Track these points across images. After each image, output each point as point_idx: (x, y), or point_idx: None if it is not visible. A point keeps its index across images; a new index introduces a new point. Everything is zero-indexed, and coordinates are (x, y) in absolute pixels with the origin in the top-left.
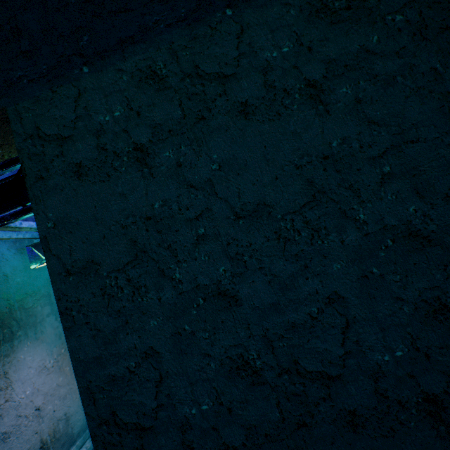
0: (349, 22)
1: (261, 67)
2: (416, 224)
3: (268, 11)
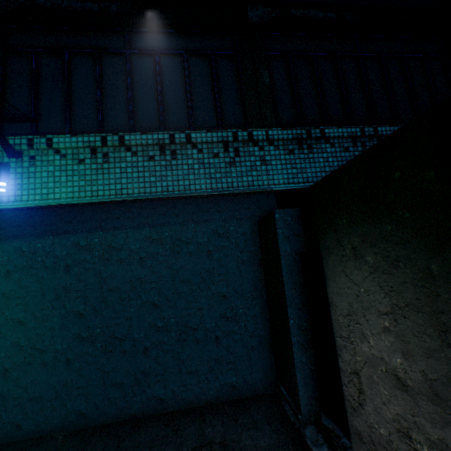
0: (84, 250)
1: (55, 256)
2: (82, 311)
3: (63, 240)
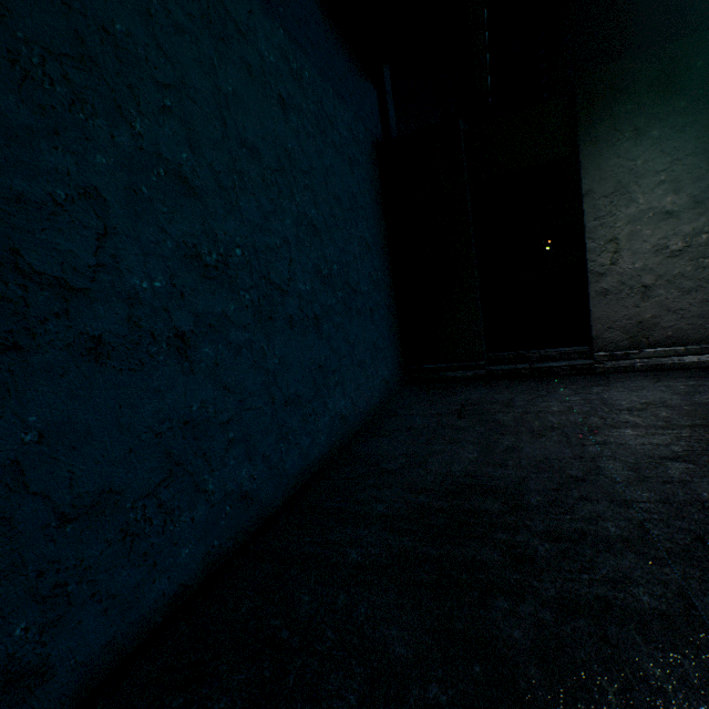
0: None
1: None
2: (187, 172)
3: None
